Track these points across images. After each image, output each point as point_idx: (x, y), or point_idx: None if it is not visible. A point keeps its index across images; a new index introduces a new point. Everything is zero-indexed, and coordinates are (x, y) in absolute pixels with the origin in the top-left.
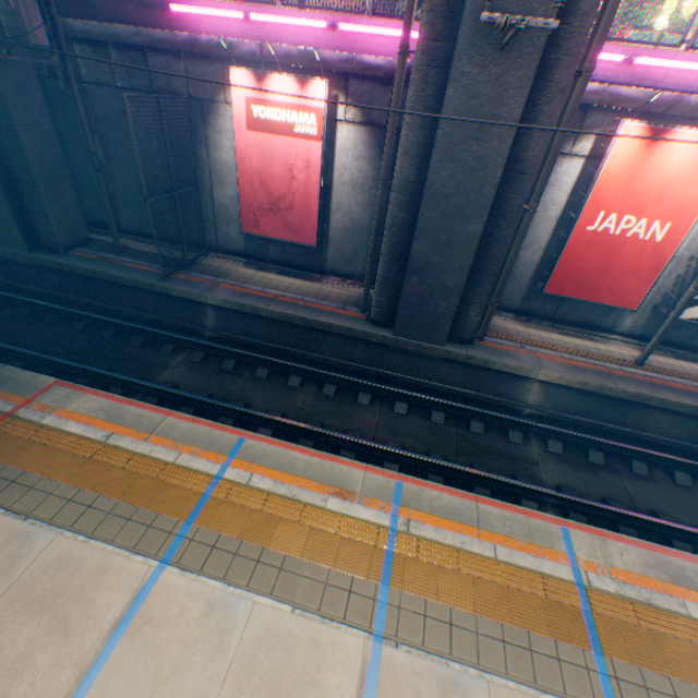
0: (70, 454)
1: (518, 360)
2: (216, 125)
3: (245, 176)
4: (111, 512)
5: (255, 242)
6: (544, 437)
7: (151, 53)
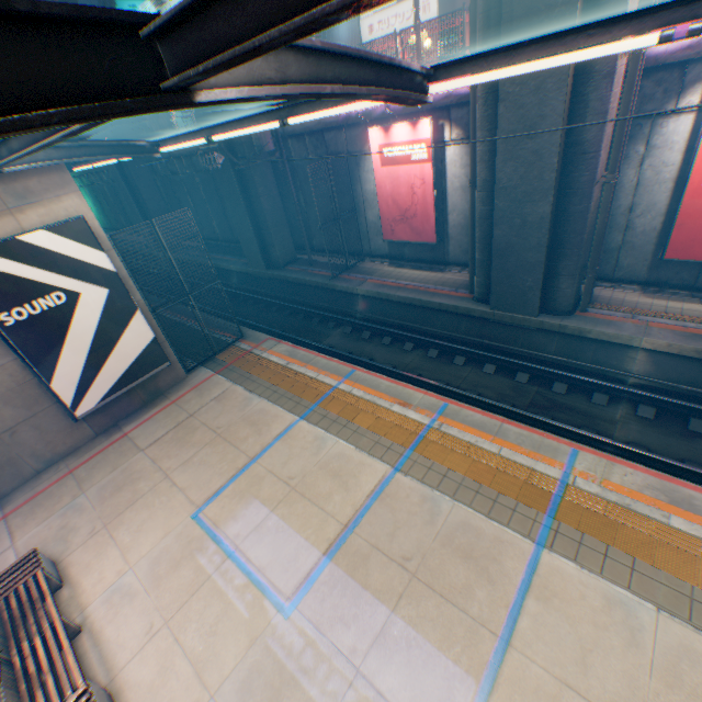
0: (270, 370)
1: (618, 329)
2: (364, 168)
3: (382, 199)
4: (283, 395)
5: (395, 246)
6: (637, 403)
7: (325, 133)
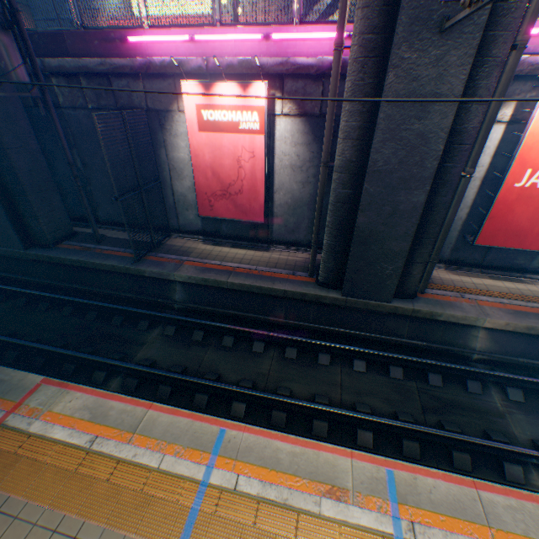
0: (55, 467)
1: (462, 310)
2: (172, 130)
3: (199, 169)
4: None
5: (210, 222)
6: (502, 385)
7: (114, 78)
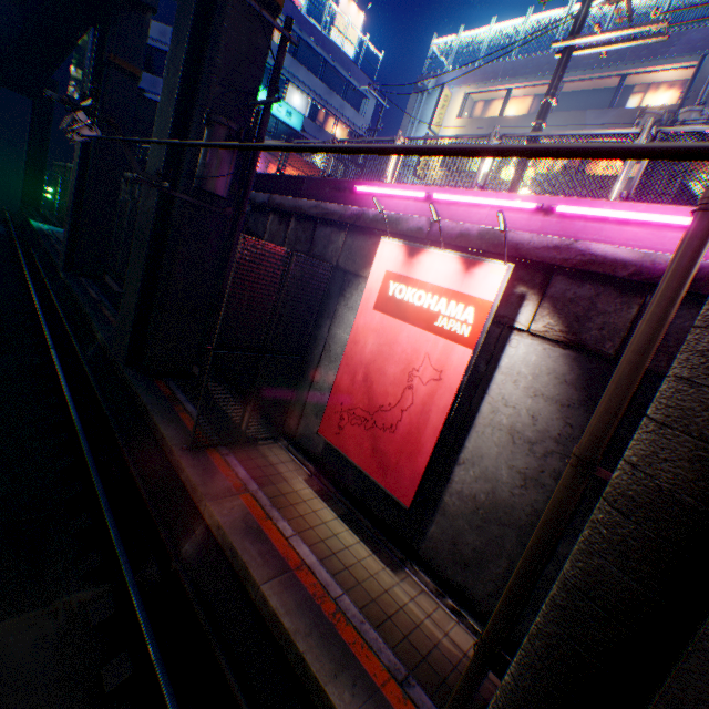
0: None
1: None
2: (350, 299)
3: (350, 361)
4: None
5: (336, 451)
6: None
7: (321, 224)
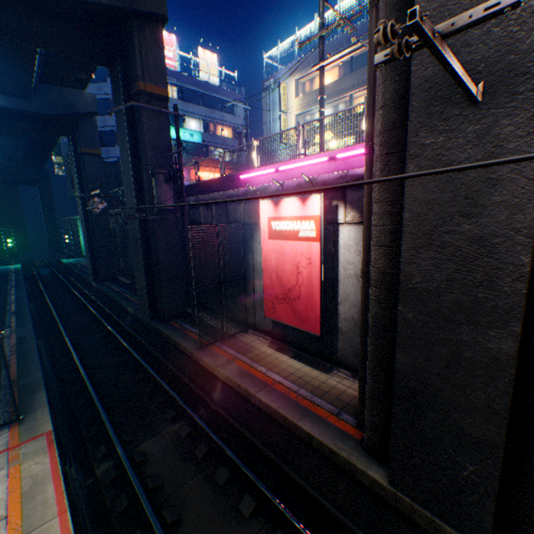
0: None
1: None
2: (257, 238)
3: (267, 271)
4: None
5: (279, 324)
6: None
7: (228, 203)
